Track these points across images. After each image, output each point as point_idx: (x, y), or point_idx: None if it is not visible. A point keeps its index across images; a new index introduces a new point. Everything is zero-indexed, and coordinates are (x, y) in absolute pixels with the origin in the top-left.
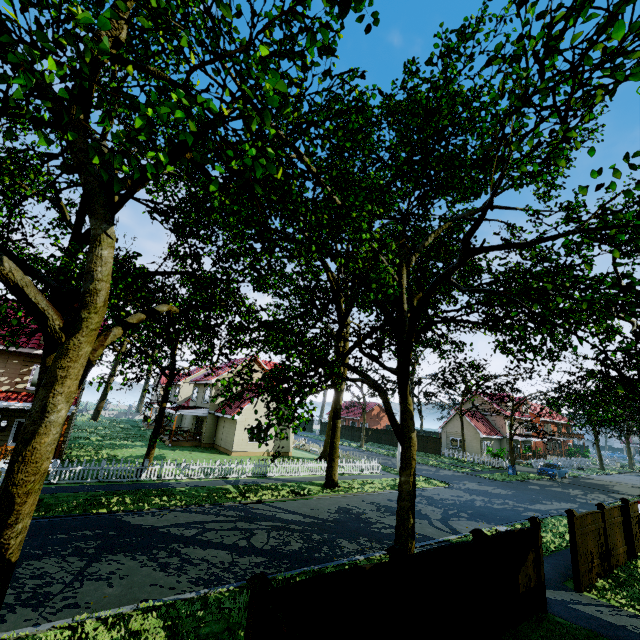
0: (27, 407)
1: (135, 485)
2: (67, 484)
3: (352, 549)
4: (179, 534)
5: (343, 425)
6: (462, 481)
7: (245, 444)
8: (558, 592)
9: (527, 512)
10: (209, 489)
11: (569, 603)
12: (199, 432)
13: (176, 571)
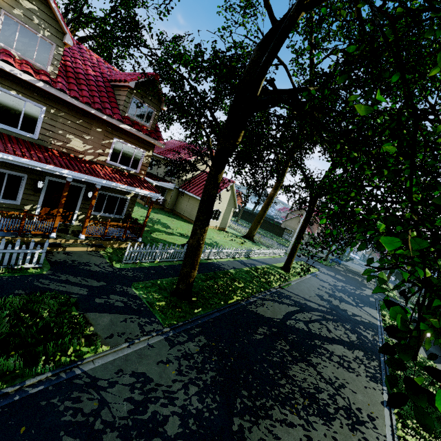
0: (128, 190)
1: (205, 265)
2: (165, 262)
3: (371, 338)
4: (302, 328)
5: None
6: (317, 266)
7: None
8: None
9: (369, 298)
10: (245, 272)
11: None
12: (164, 199)
13: (353, 371)
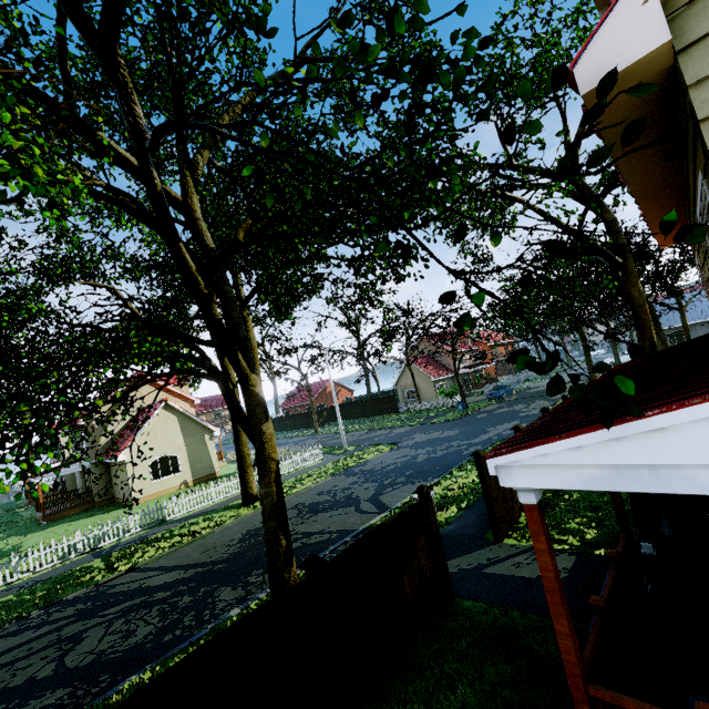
0: None
1: None
2: None
3: (231, 600)
4: None
5: (295, 415)
6: (413, 435)
7: (148, 486)
8: (476, 554)
9: (469, 449)
10: (56, 580)
11: (485, 567)
12: (87, 491)
13: None
